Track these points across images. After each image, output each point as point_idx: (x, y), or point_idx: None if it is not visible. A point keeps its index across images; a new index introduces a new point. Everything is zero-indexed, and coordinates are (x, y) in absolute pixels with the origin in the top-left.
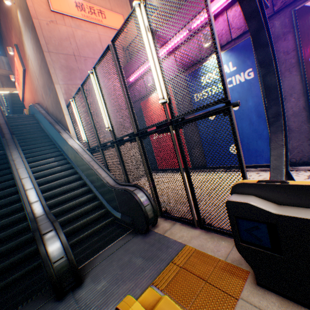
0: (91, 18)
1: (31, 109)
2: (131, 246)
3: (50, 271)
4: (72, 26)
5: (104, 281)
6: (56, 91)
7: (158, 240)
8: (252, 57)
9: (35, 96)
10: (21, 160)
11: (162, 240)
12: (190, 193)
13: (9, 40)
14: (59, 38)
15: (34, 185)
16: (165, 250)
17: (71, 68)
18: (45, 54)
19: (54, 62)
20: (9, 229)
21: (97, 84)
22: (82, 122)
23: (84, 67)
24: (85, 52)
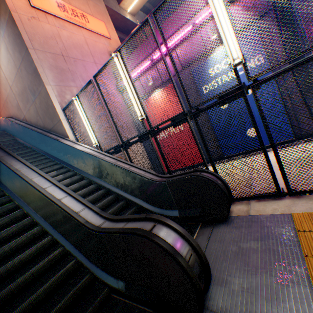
0: (75, 20)
1: None
2: (223, 236)
3: (192, 274)
4: (56, 25)
5: (234, 278)
6: (48, 92)
7: (250, 220)
8: (260, 44)
9: (1, 109)
10: (28, 170)
11: (255, 219)
12: (275, 158)
13: None
14: (43, 35)
15: (67, 192)
16: (273, 225)
17: (61, 68)
18: (30, 51)
19: (41, 60)
20: (37, 264)
21: (124, 68)
22: (89, 123)
23: (75, 69)
24: (73, 53)
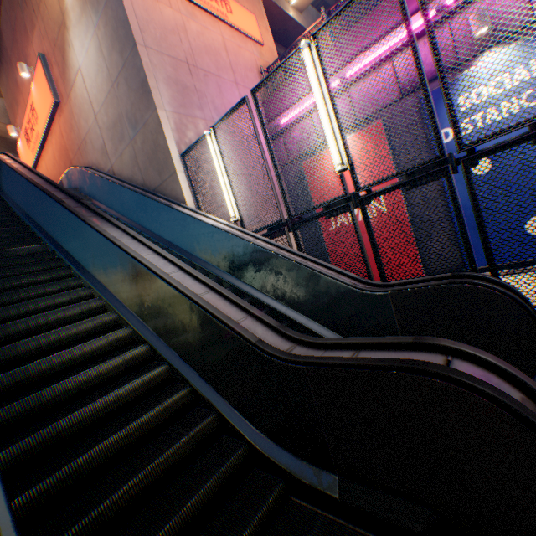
0: (211, 7)
1: (68, 179)
2: None
3: None
4: (181, 12)
5: None
6: (160, 123)
7: None
8: None
9: (74, 155)
10: (132, 241)
11: None
12: None
13: (17, 54)
14: (161, 26)
15: (209, 285)
16: None
17: (183, 84)
18: (139, 49)
19: (154, 67)
20: (147, 411)
21: (319, 69)
22: (228, 179)
23: (204, 88)
24: (203, 62)
